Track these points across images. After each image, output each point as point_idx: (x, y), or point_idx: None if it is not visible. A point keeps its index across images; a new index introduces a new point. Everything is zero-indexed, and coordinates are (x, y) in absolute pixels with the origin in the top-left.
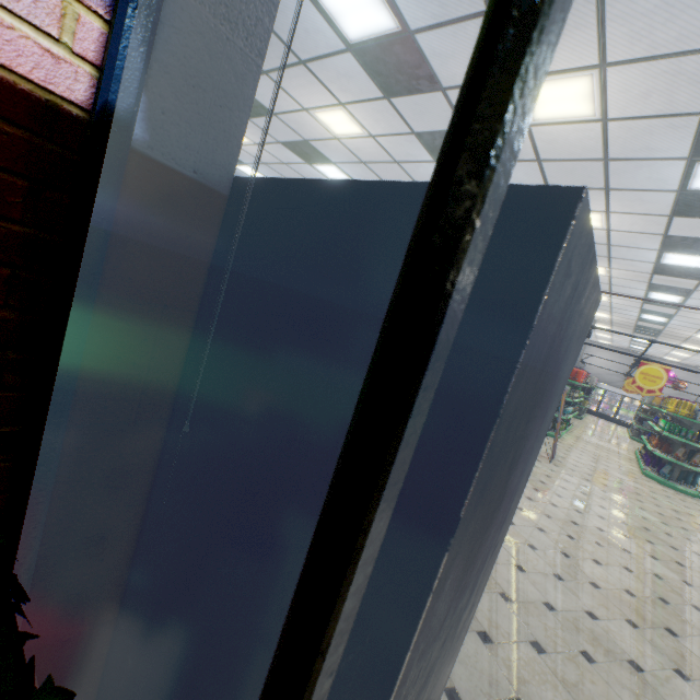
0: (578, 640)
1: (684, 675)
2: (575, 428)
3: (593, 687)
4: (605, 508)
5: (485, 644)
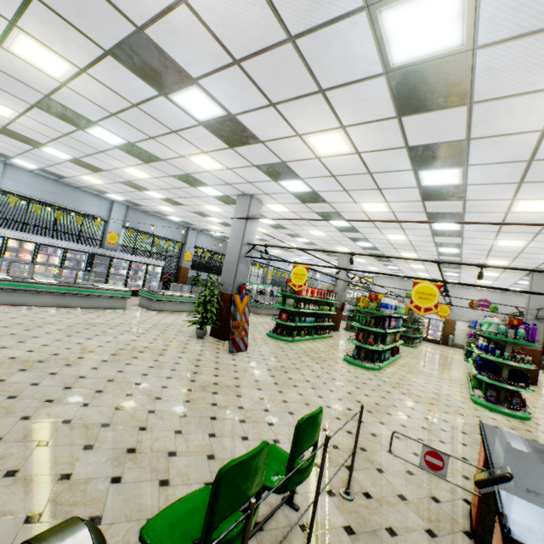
0: None
1: None
2: (337, 337)
3: None
4: (219, 376)
5: None
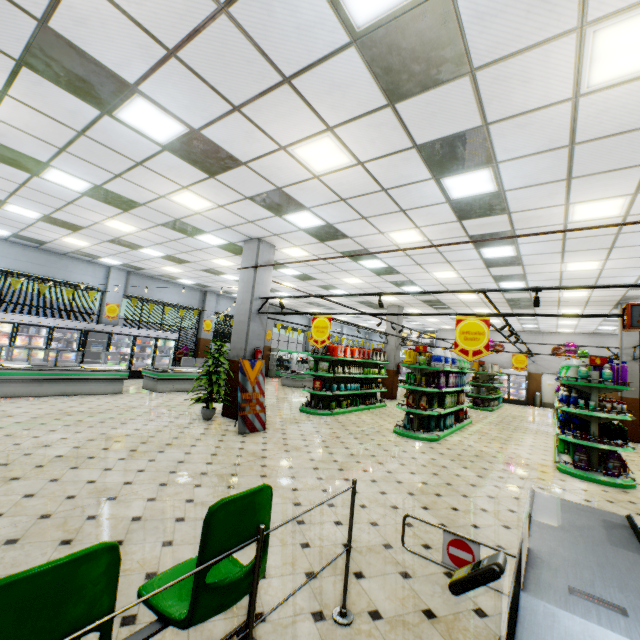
0: None
1: None
2: (393, 406)
3: None
4: (213, 463)
5: None
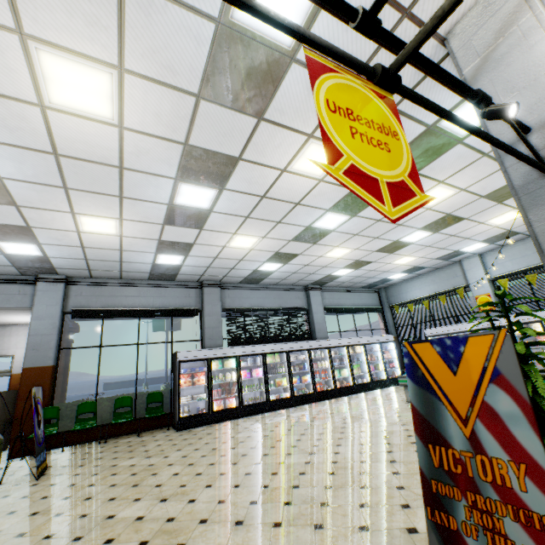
0: (167, 450)
1: (132, 465)
2: None
3: (159, 448)
4: None
5: (184, 439)
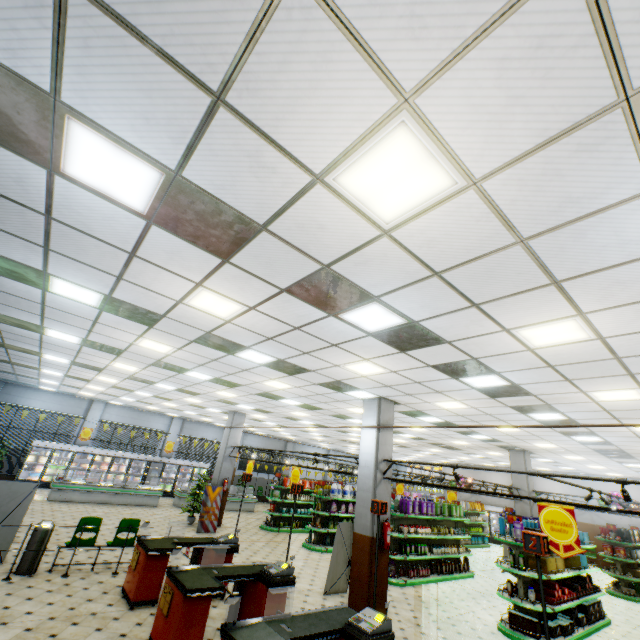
0: None
1: None
2: None
3: None
4: None
5: None
